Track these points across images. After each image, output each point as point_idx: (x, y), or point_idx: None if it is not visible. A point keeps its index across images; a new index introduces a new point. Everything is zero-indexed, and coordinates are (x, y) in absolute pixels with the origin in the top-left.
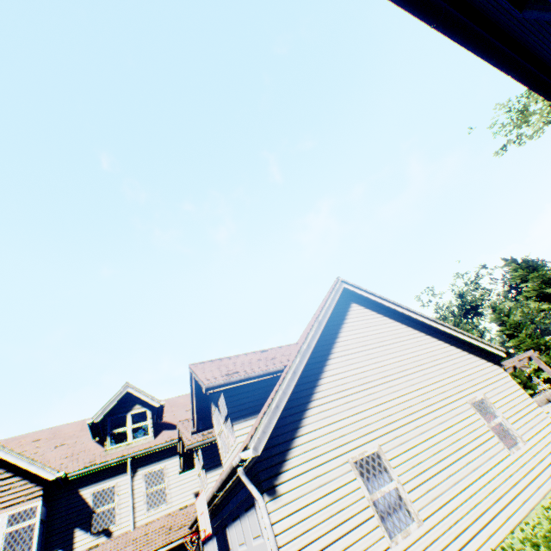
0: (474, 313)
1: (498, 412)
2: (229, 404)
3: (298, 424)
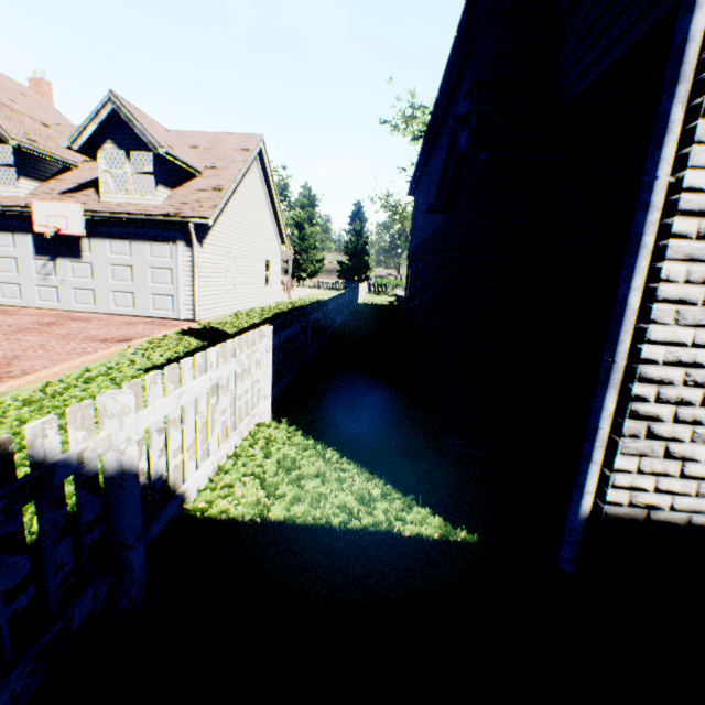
0: None
1: (271, 271)
2: (160, 169)
3: (216, 221)
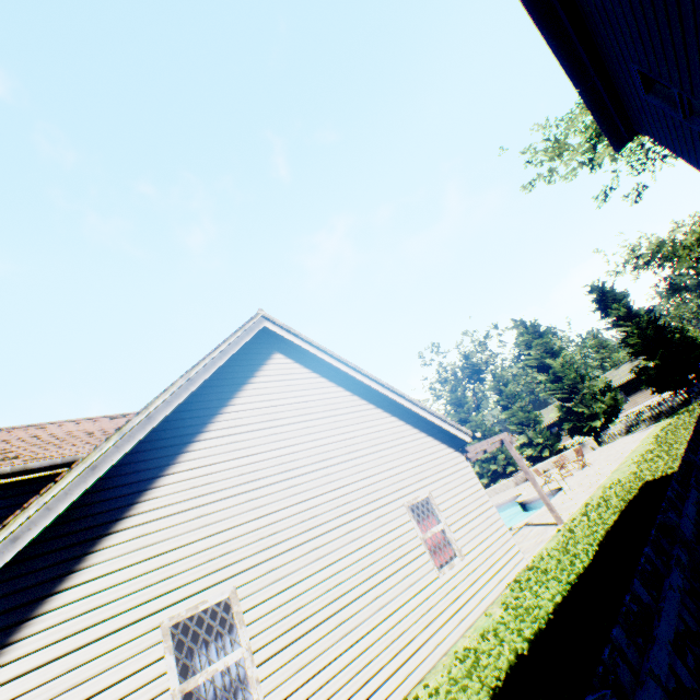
0: (477, 378)
1: (442, 517)
2: None
3: (74, 566)
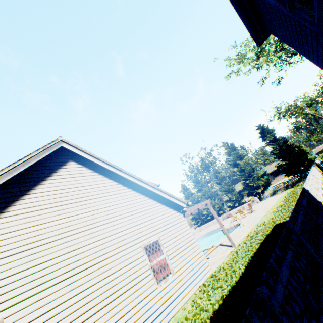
0: (208, 170)
1: (164, 251)
2: None
3: None
